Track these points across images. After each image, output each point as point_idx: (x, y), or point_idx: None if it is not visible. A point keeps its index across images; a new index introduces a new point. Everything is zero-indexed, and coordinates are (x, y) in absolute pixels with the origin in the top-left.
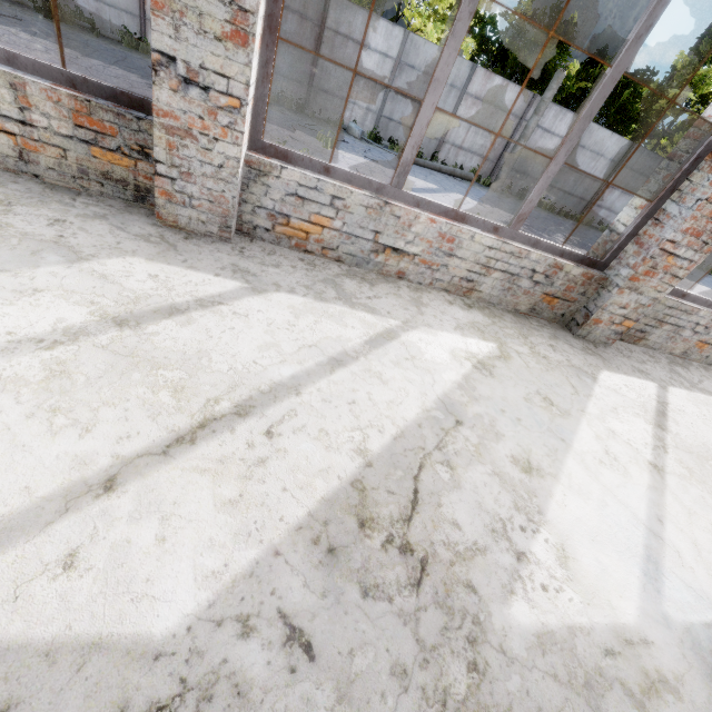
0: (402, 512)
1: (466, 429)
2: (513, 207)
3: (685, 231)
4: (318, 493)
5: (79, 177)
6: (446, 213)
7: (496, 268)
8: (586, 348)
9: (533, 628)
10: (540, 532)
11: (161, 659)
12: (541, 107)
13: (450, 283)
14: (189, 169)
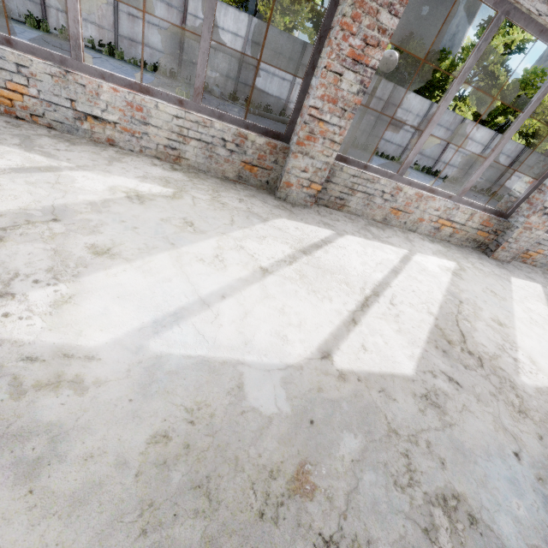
0: None
1: (58, 224)
2: (341, 149)
3: (322, 98)
4: None
5: None
6: (131, 85)
7: (191, 137)
8: (280, 206)
9: None
10: (56, 285)
11: None
12: None
13: (157, 150)
14: None
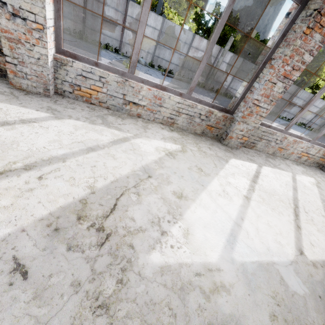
0: (104, 213)
1: (153, 179)
2: (213, 96)
3: (262, 95)
4: (59, 204)
5: None
6: (156, 86)
7: (183, 113)
8: (227, 149)
9: (160, 264)
10: (177, 223)
11: None
12: (224, 53)
13: (162, 119)
14: (23, 60)
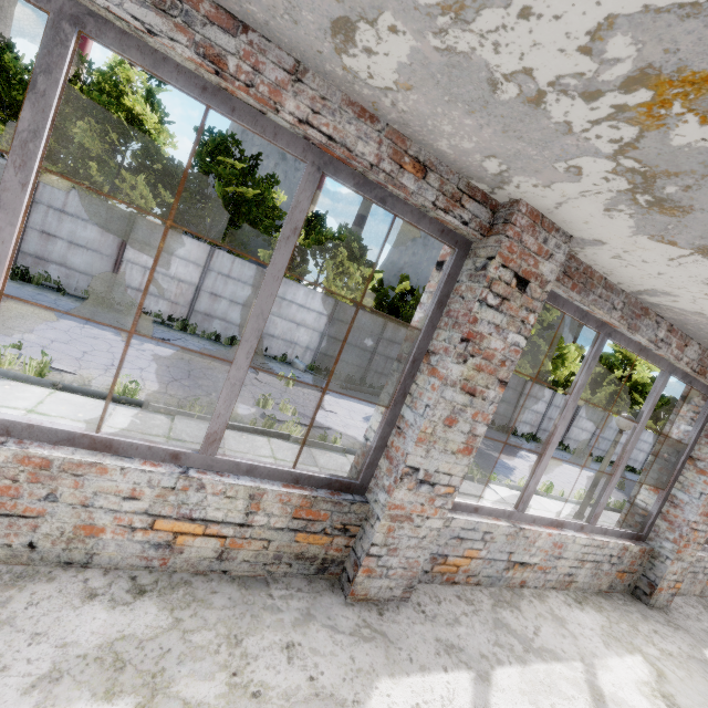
0: None
1: None
2: None
3: (700, 514)
4: None
5: (270, 562)
6: (551, 522)
7: (588, 560)
8: (667, 620)
9: None
10: None
11: None
12: None
13: (556, 580)
14: (397, 545)
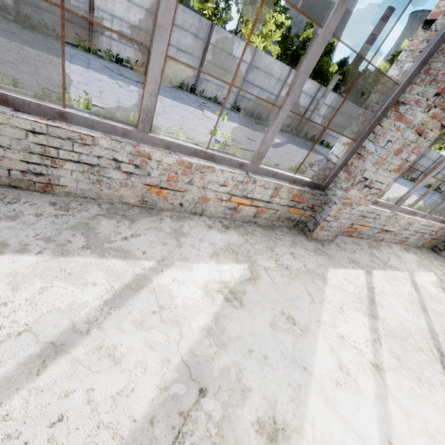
0: None
1: None
2: (314, 148)
3: None
4: None
5: (274, 220)
6: (410, 212)
7: (419, 232)
8: None
9: None
10: None
11: None
12: (326, 93)
13: (398, 240)
14: (339, 217)
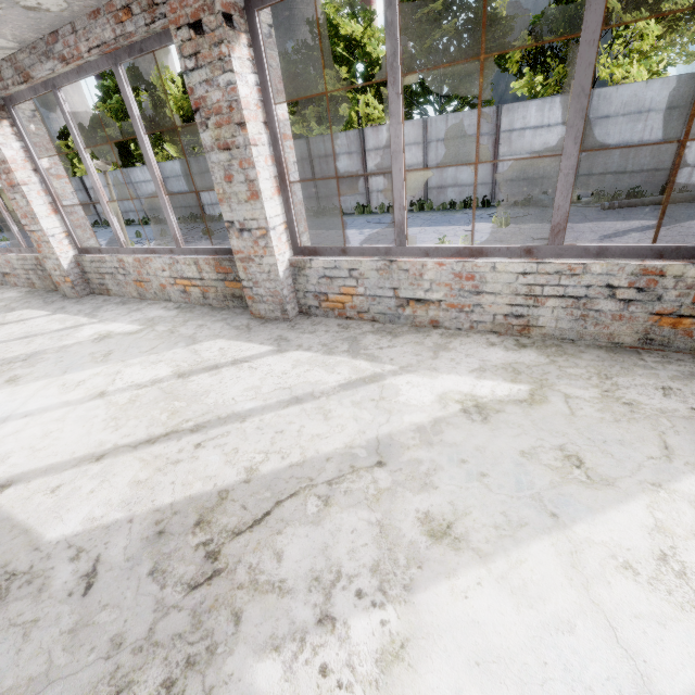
0: (238, 525)
1: (383, 472)
2: None
3: None
4: (191, 491)
5: (224, 300)
6: (459, 252)
7: (547, 295)
8: None
9: None
10: (383, 608)
11: (37, 551)
12: None
13: (494, 323)
14: (256, 279)
